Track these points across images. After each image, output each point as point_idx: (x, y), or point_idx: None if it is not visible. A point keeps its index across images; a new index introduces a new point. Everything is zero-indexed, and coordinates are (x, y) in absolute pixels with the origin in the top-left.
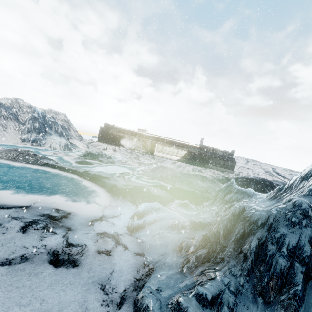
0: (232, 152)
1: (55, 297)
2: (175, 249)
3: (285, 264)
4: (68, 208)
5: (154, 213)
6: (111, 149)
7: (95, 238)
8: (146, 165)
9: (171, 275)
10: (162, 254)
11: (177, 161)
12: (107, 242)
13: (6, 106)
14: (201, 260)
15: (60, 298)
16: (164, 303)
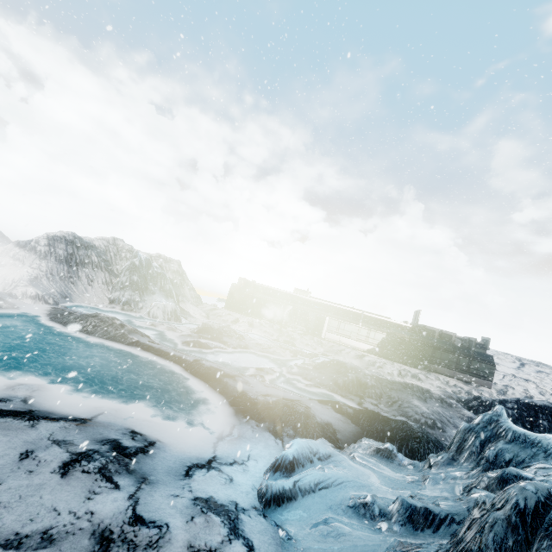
0: (483, 341)
1: None
2: None
3: None
4: (154, 432)
5: (318, 466)
6: (246, 322)
7: (189, 511)
8: (307, 355)
9: None
10: None
11: (366, 353)
12: (213, 526)
13: (99, 249)
14: None
15: None
16: None
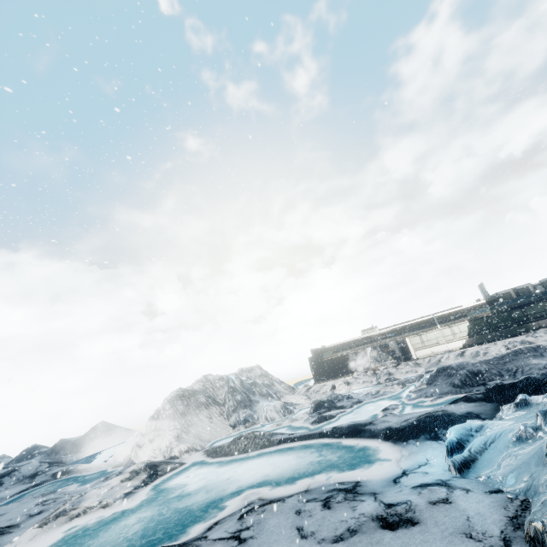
0: None
1: None
2: (544, 463)
3: None
4: (352, 478)
5: (479, 436)
6: (343, 384)
7: (415, 492)
8: (414, 380)
9: None
10: (528, 478)
11: (464, 349)
12: (435, 490)
13: (200, 391)
14: None
15: None
16: None
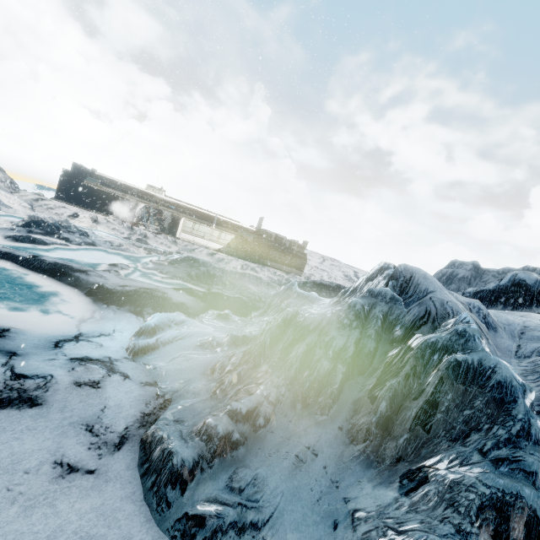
0: (304, 244)
1: (3, 449)
2: (205, 373)
3: (328, 367)
4: (3, 322)
5: (175, 329)
6: (89, 218)
7: (69, 366)
8: (162, 253)
9: (197, 403)
10: (185, 381)
11: (217, 251)
12: (93, 370)
13: None
14: (239, 378)
15: (12, 449)
16: (186, 432)
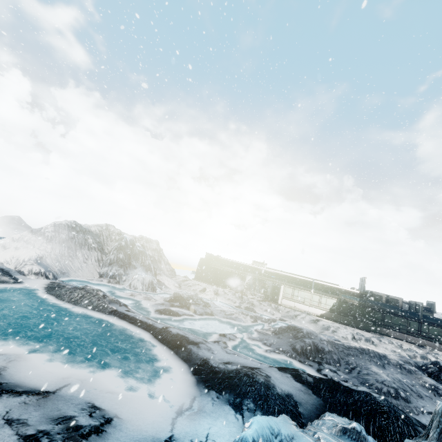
0: (429, 305)
1: None
2: None
3: None
4: (114, 406)
5: None
6: (212, 291)
7: None
8: (266, 321)
9: None
10: None
11: (320, 317)
12: None
13: (94, 233)
14: None
15: None
16: None
